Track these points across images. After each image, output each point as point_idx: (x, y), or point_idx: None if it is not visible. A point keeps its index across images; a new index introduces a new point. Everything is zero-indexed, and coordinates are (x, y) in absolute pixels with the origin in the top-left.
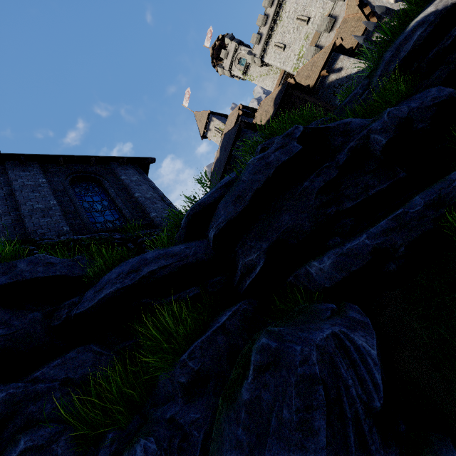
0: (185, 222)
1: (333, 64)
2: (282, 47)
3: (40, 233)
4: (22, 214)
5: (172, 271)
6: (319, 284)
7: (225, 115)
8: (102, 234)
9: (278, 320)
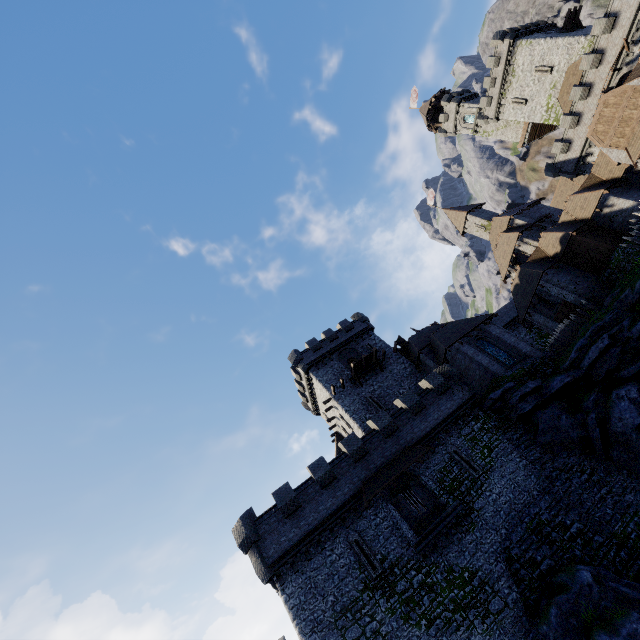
0: (568, 364)
1: (605, 202)
2: (522, 102)
3: (499, 372)
4: (486, 367)
5: (573, 380)
6: (624, 377)
7: (480, 205)
8: (517, 367)
9: (611, 387)
